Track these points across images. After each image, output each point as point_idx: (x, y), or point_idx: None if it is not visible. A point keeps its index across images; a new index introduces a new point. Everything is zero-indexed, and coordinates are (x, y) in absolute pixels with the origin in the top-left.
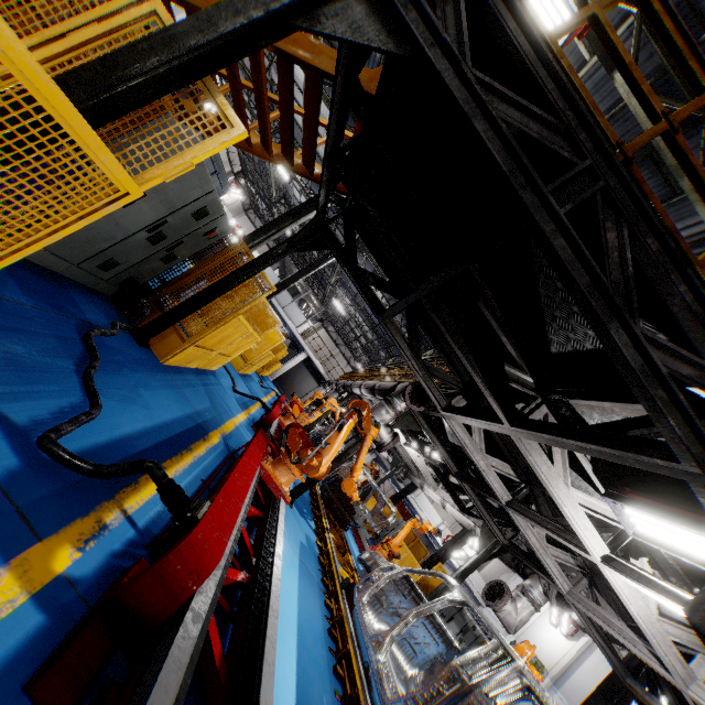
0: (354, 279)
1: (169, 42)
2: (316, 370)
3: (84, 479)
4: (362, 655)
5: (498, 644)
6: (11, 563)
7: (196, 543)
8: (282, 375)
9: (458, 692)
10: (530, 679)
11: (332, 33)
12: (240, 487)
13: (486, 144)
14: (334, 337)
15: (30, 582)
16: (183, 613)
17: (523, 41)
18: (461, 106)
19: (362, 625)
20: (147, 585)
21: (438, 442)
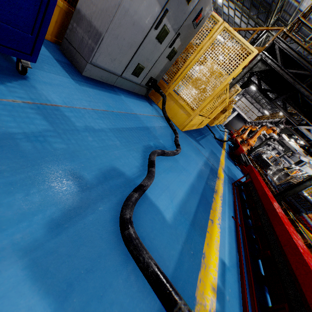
0: (261, 92)
1: (231, 84)
2: (242, 118)
3: (219, 143)
4: (270, 181)
5: (304, 172)
6: (222, 149)
7: (240, 148)
8: (226, 122)
9: (291, 178)
10: (309, 174)
11: (255, 71)
12: (240, 145)
13: (287, 80)
14: (249, 100)
15: (224, 151)
16: (240, 155)
17: (296, 55)
18: (281, 75)
19: (269, 176)
20: (236, 151)
21: (300, 136)
